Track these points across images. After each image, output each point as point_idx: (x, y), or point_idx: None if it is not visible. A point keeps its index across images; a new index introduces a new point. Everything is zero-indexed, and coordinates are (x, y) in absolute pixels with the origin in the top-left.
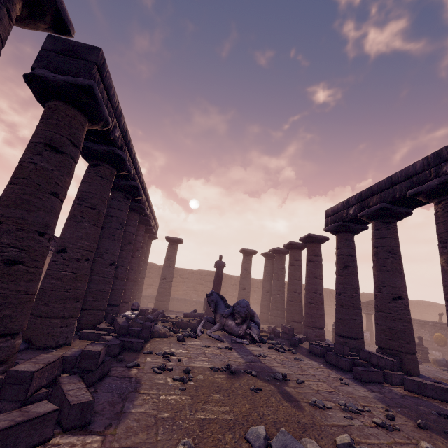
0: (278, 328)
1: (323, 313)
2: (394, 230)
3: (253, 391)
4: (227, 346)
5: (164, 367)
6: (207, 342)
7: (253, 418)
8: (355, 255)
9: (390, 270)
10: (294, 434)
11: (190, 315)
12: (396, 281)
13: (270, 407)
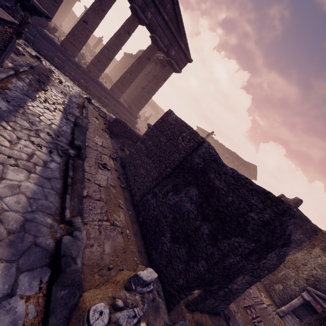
0: None
1: None
2: None
3: None
4: None
5: None
6: None
7: None
8: None
9: None
10: None
11: None
12: None
13: None
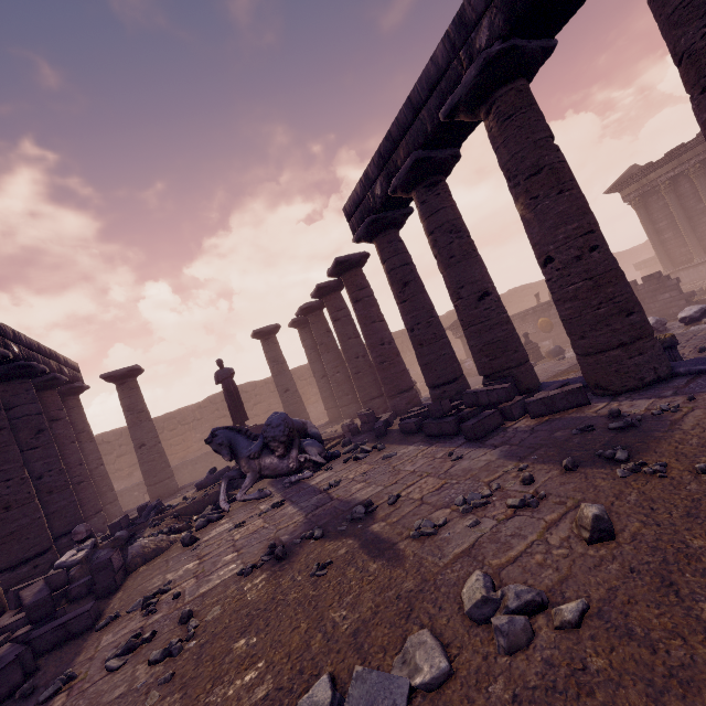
0: (358, 419)
1: (405, 368)
2: (446, 193)
3: (317, 577)
4: (277, 500)
5: (133, 642)
6: (242, 515)
7: (314, 653)
8: (412, 261)
9: (462, 259)
10: (392, 638)
11: (207, 482)
12: (474, 272)
13: (346, 595)
